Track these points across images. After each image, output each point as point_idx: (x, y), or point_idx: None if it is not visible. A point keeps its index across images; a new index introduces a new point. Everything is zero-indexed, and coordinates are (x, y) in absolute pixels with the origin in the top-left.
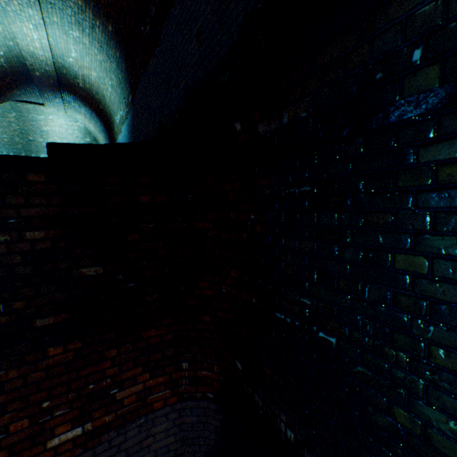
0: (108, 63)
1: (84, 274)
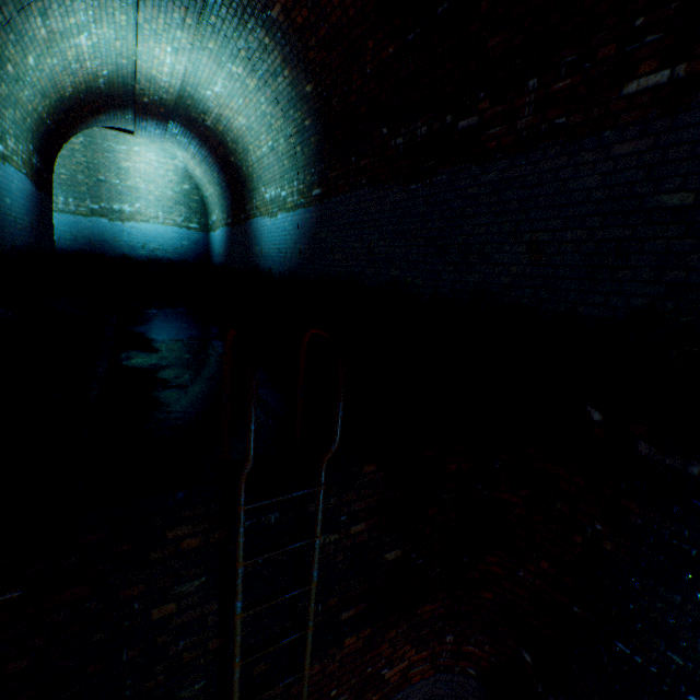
0: (280, 121)
1: (386, 559)
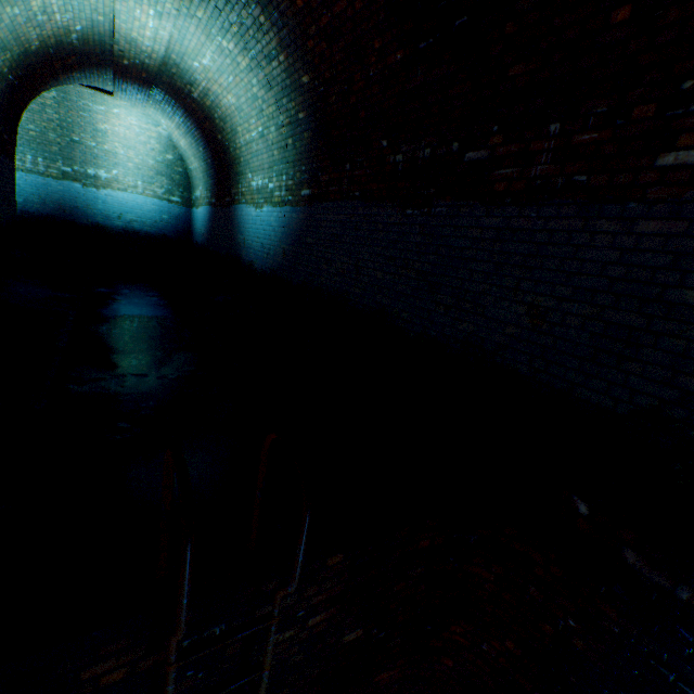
0: (272, 108)
1: (345, 640)
